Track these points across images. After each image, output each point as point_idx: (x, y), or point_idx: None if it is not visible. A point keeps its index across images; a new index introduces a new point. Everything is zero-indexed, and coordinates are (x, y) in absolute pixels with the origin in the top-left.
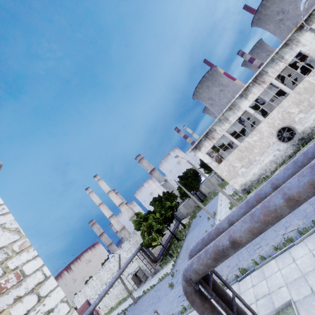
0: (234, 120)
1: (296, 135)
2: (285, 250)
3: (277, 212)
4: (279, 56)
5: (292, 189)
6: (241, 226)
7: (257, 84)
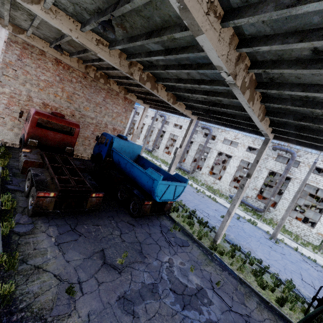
0: None
1: None
2: None
3: None
4: None
5: None
6: None
7: None
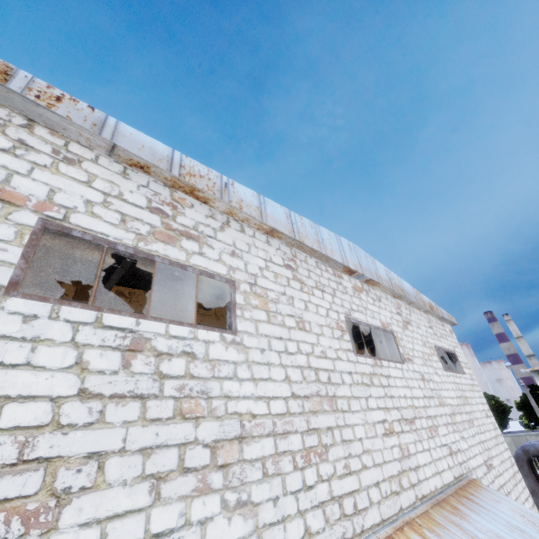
0: None
1: None
2: None
3: None
4: None
5: None
6: None
7: None
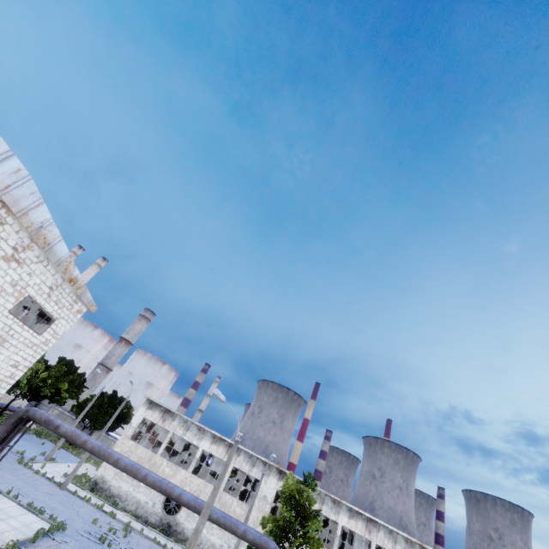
0: (187, 438)
1: (173, 515)
2: (30, 510)
3: (78, 439)
4: (255, 461)
5: (91, 441)
6: (68, 428)
7: (227, 449)
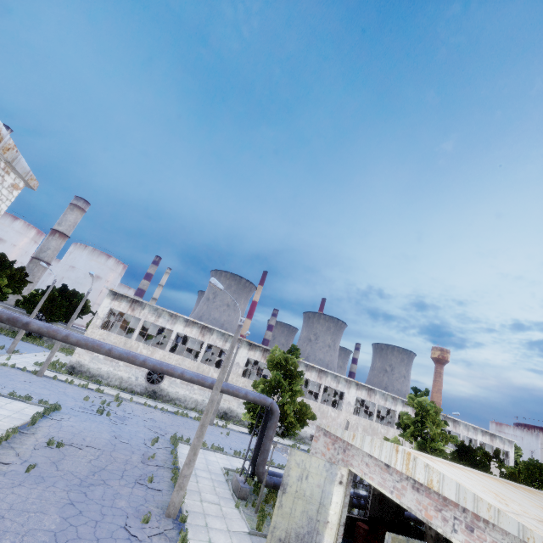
0: (160, 324)
1: (157, 384)
2: (15, 399)
3: (57, 335)
4: (227, 338)
5: (73, 336)
6: (41, 324)
7: (201, 330)
